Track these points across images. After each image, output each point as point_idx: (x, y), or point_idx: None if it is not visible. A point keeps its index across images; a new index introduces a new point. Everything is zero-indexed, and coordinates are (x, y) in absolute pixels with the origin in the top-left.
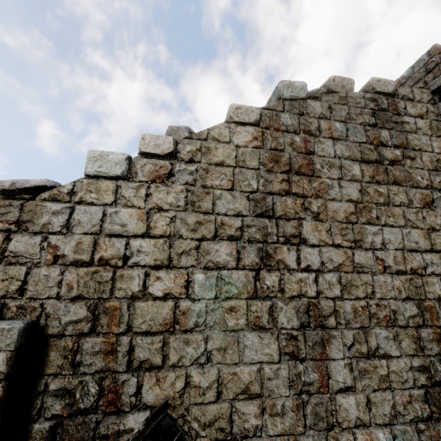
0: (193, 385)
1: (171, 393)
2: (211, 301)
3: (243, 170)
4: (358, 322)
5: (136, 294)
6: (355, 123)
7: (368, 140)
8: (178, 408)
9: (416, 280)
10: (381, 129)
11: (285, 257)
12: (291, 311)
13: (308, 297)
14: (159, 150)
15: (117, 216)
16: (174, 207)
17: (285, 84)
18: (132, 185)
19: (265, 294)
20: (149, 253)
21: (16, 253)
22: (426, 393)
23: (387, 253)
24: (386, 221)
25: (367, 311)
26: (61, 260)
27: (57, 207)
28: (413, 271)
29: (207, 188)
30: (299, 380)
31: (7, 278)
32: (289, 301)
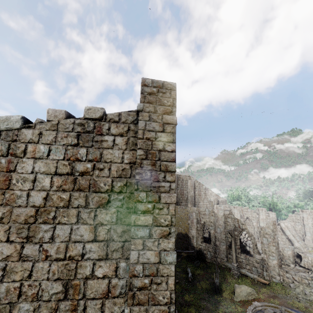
0: None
1: None
2: None
3: None
4: (7, 299)
5: None
6: (59, 145)
7: (65, 158)
8: None
9: (71, 264)
10: (80, 148)
11: None
12: None
13: None
14: None
15: None
16: None
17: (2, 119)
18: None
19: None
20: None
21: None
22: None
23: (52, 245)
24: (60, 220)
25: (18, 291)
26: None
27: None
28: (71, 257)
29: None
30: None
31: None
32: None
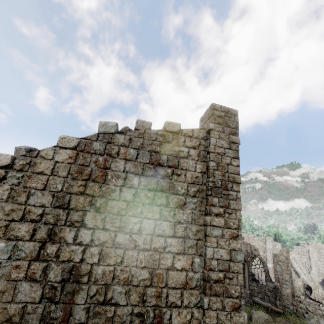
0: None
1: None
2: (4, 260)
3: (55, 177)
4: (103, 281)
5: None
6: (145, 150)
7: (150, 162)
8: None
9: (155, 255)
10: (162, 155)
11: (66, 235)
12: (59, 270)
13: (74, 262)
14: None
15: None
16: None
17: (101, 124)
18: None
19: (44, 258)
20: None
21: None
22: None
23: (140, 236)
24: (146, 215)
25: (112, 274)
26: None
27: None
28: (155, 249)
29: (25, 188)
30: (48, 315)
31: None
32: (59, 264)
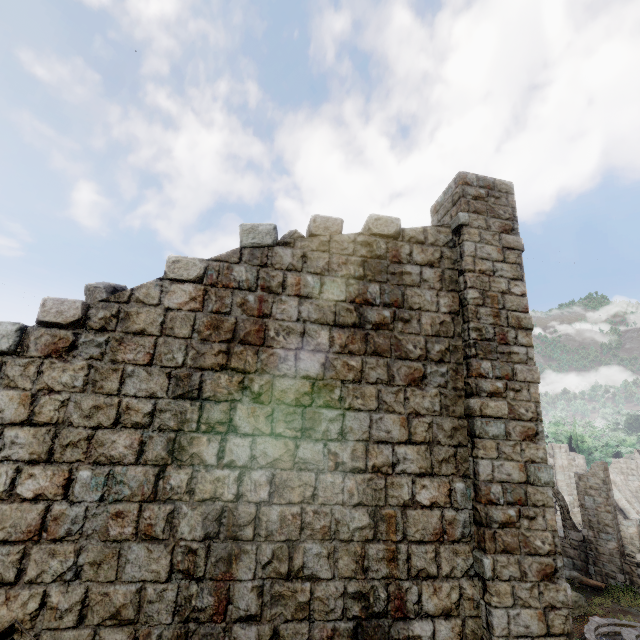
0: (51, 606)
1: (20, 615)
2: (93, 504)
3: (169, 340)
4: (284, 534)
5: None
6: (335, 276)
7: (348, 298)
8: (25, 634)
9: (377, 480)
10: (370, 283)
11: (203, 450)
12: (196, 517)
13: (223, 500)
14: (62, 318)
15: None
16: (69, 387)
17: (246, 229)
18: (20, 362)
19: (167, 496)
20: (26, 445)
21: None
22: (356, 626)
23: (344, 445)
24: (351, 404)
25: (299, 520)
26: None
27: None
28: (376, 468)
29: (116, 364)
30: (188, 604)
31: None
32: (196, 505)
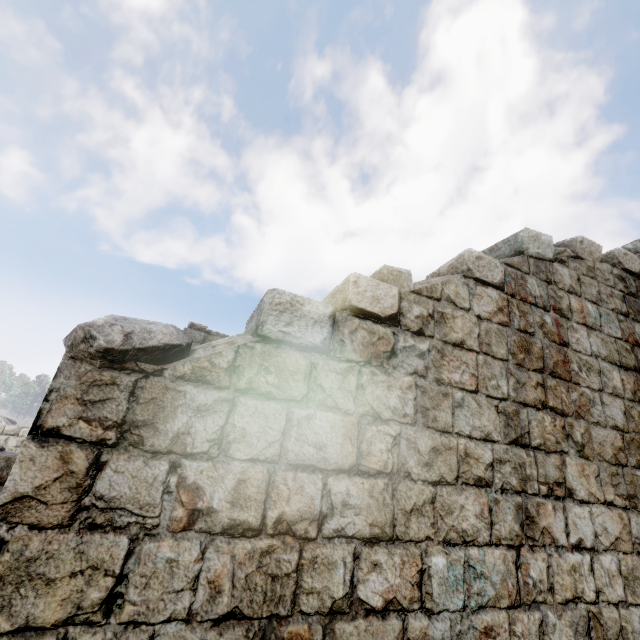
0: None
1: None
2: (457, 615)
3: (489, 360)
4: None
5: (338, 604)
6: (608, 308)
7: (623, 336)
8: None
9: None
10: (634, 323)
11: (551, 522)
12: (567, 631)
13: (586, 602)
14: (378, 307)
15: (310, 427)
16: (399, 415)
17: (531, 235)
18: (336, 366)
19: (532, 597)
20: (362, 510)
21: (112, 501)
22: None
23: None
24: None
25: None
26: (204, 521)
27: (205, 397)
28: None
29: (443, 385)
30: None
31: (84, 567)
32: (562, 611)
